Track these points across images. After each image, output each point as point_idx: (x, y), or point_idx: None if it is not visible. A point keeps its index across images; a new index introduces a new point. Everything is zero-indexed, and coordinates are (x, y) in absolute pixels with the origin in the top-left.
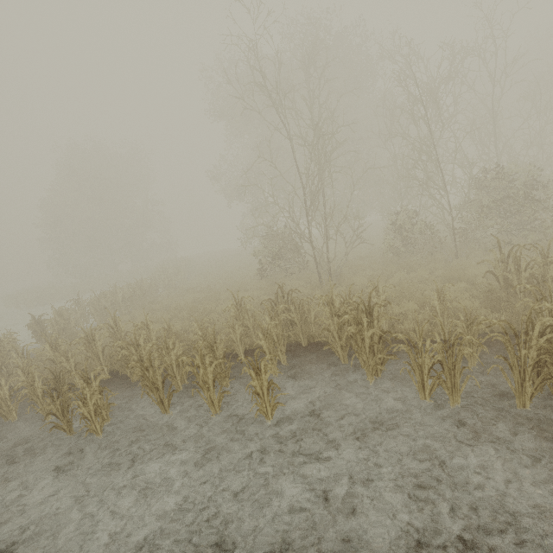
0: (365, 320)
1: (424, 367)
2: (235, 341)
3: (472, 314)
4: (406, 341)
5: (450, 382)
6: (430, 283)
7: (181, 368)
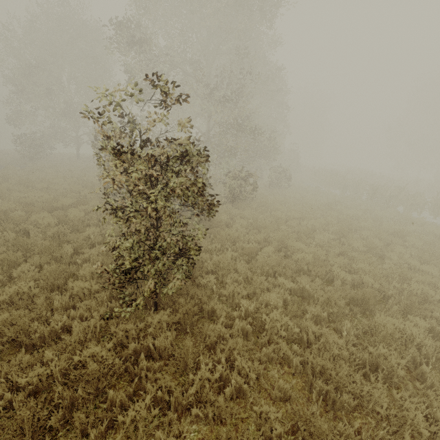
0: None
1: None
2: None
3: None
4: None
5: None
6: None
7: None
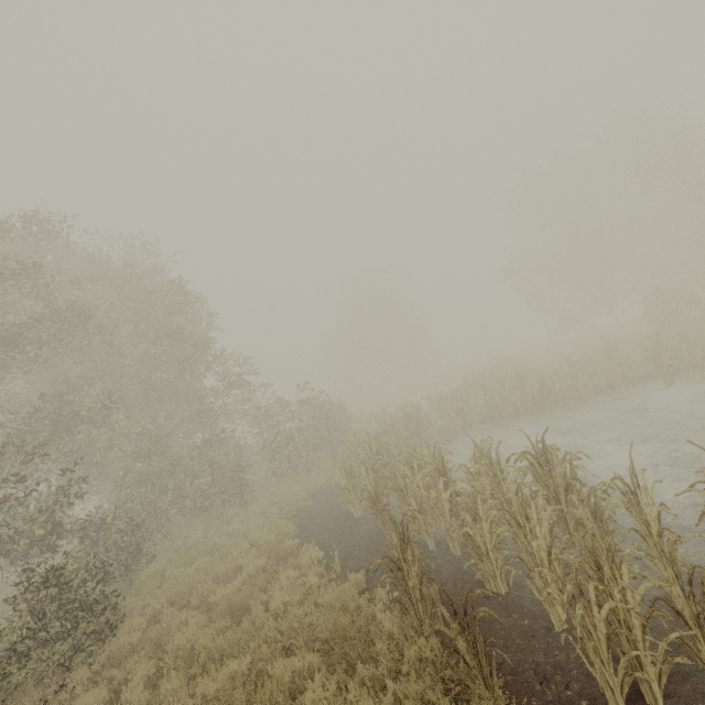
0: None
1: None
2: None
3: None
4: None
5: None
6: None
7: None
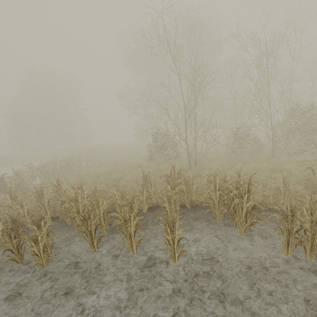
0: (246, 195)
1: (292, 232)
2: (142, 201)
3: (298, 193)
4: (280, 212)
5: (311, 243)
6: (261, 172)
7: (106, 219)
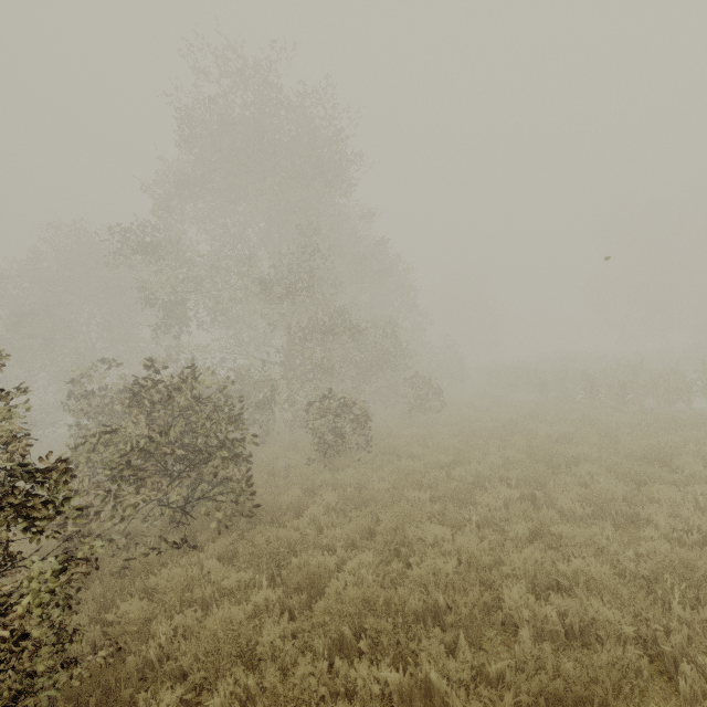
0: None
1: None
2: None
3: None
4: None
5: None
6: None
7: None
